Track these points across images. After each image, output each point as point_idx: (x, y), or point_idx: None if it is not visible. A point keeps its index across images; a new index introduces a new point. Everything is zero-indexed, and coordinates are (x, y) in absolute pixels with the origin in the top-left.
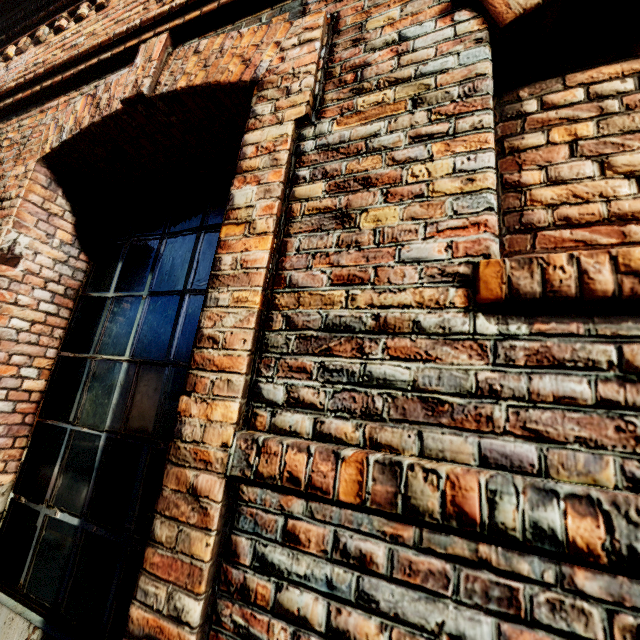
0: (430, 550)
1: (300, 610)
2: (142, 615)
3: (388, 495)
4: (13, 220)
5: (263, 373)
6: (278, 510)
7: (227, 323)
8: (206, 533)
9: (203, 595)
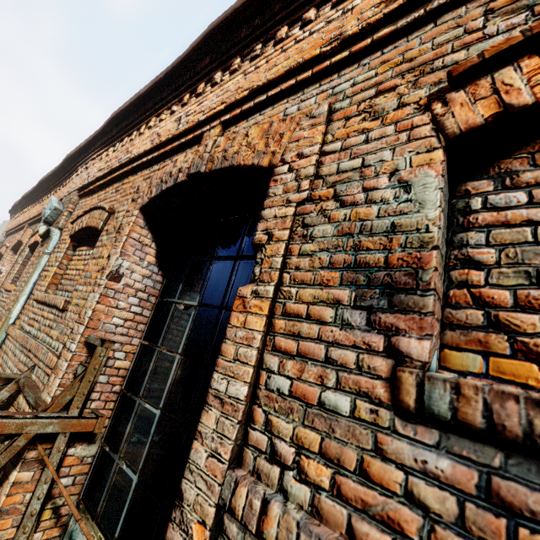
0: None
1: None
2: None
3: None
4: (2, 264)
5: None
6: None
7: None
8: None
9: None
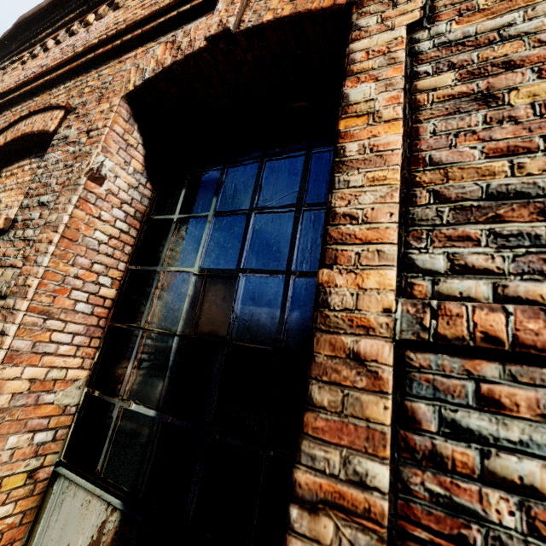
0: None
1: (523, 478)
2: (312, 480)
3: None
4: (102, 145)
5: (413, 245)
6: (463, 375)
7: (365, 200)
8: (381, 396)
9: (388, 460)
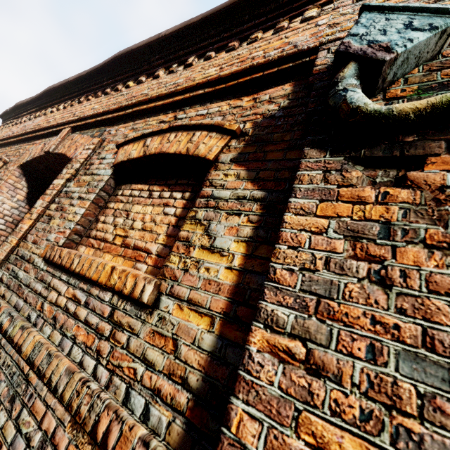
0: None
1: None
2: None
3: None
4: None
5: (2, 268)
6: None
7: (4, 248)
8: None
9: None
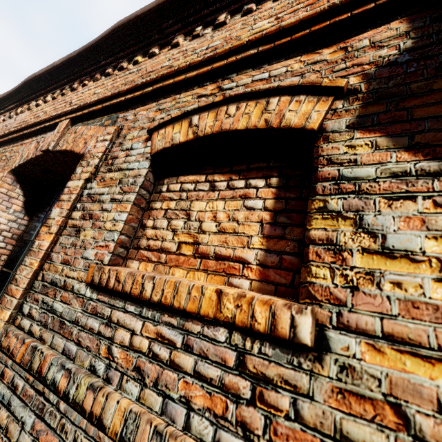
0: (34, 386)
1: None
2: None
3: (28, 360)
4: None
5: (27, 299)
6: (5, 362)
7: (23, 274)
8: None
9: None
